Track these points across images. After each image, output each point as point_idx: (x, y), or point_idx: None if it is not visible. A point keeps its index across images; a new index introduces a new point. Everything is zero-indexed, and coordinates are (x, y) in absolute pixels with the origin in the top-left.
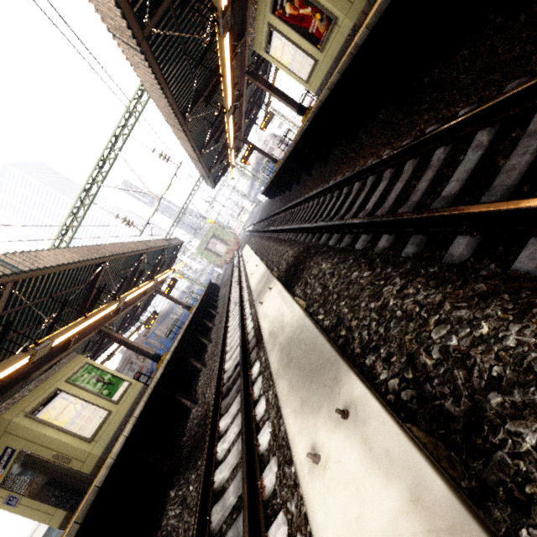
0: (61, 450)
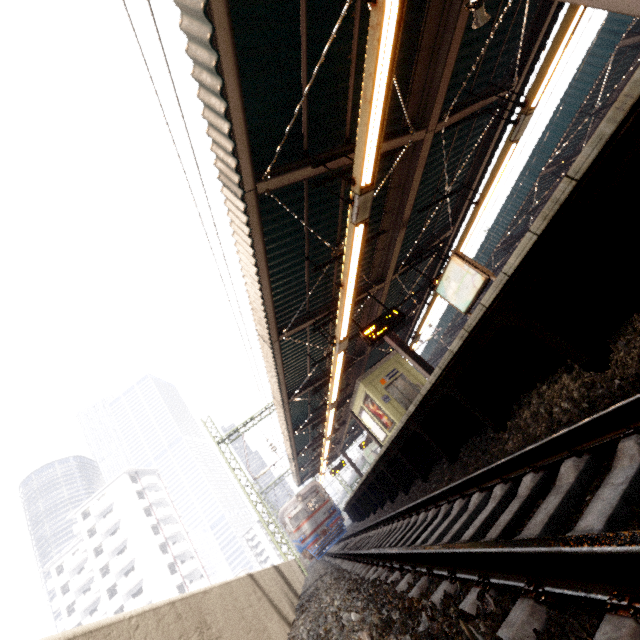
0: (421, 382)
